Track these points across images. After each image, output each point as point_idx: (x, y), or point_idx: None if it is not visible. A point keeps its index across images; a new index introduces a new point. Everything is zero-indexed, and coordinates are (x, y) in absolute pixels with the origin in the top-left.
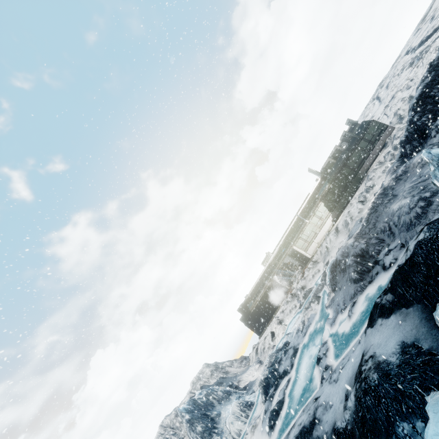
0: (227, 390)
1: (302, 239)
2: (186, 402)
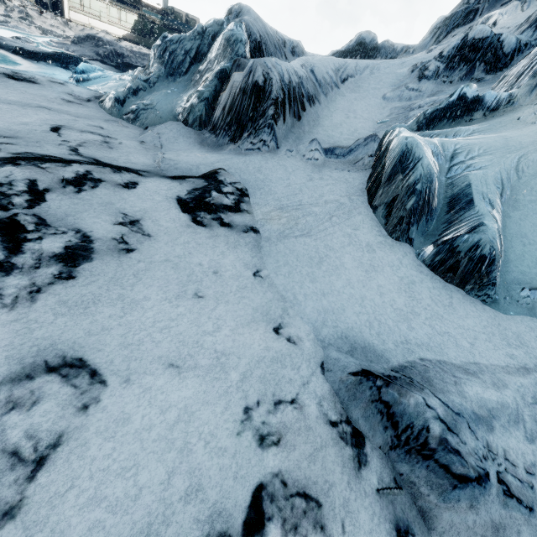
0: None
1: None
2: None
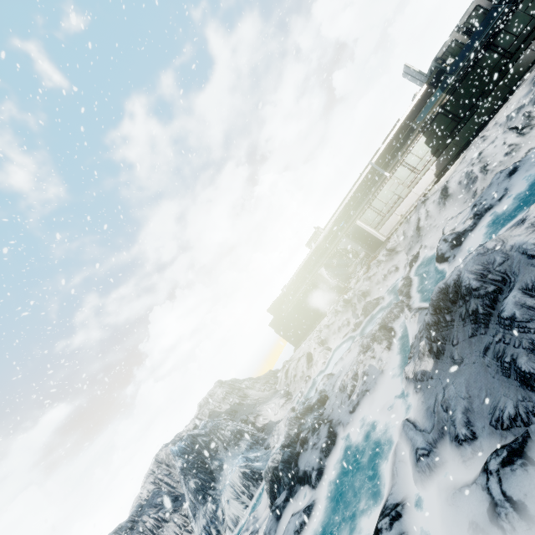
0: (237, 431)
1: (373, 209)
2: (184, 438)
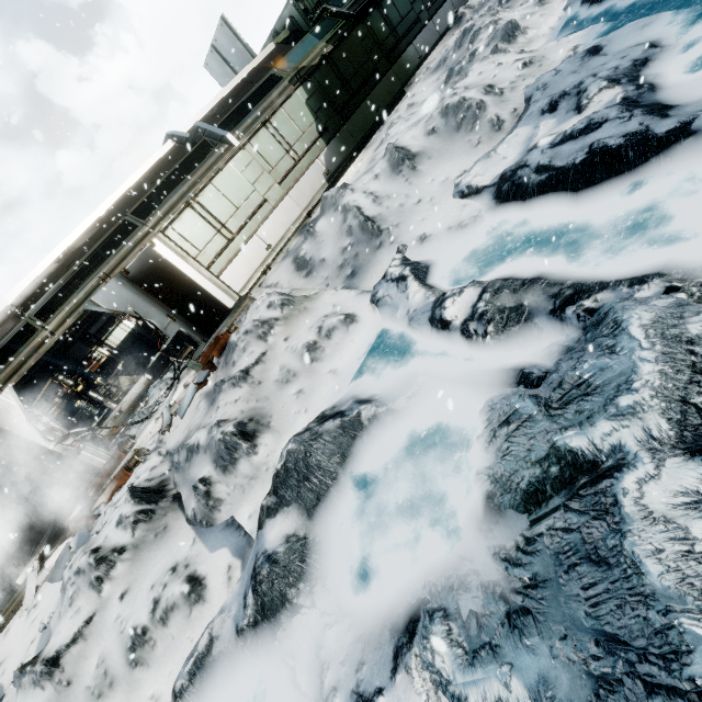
0: None
1: (205, 213)
2: None
